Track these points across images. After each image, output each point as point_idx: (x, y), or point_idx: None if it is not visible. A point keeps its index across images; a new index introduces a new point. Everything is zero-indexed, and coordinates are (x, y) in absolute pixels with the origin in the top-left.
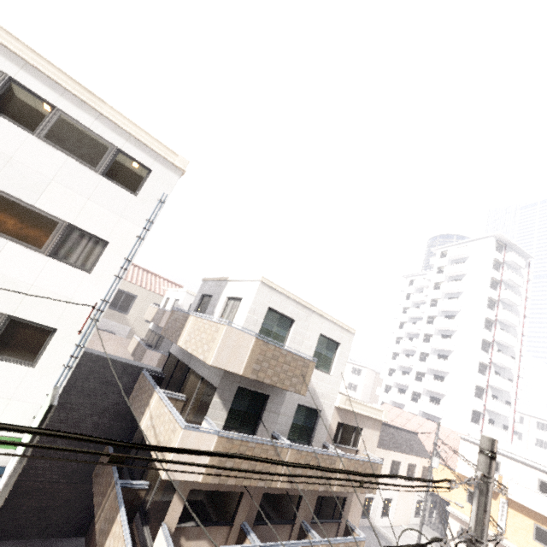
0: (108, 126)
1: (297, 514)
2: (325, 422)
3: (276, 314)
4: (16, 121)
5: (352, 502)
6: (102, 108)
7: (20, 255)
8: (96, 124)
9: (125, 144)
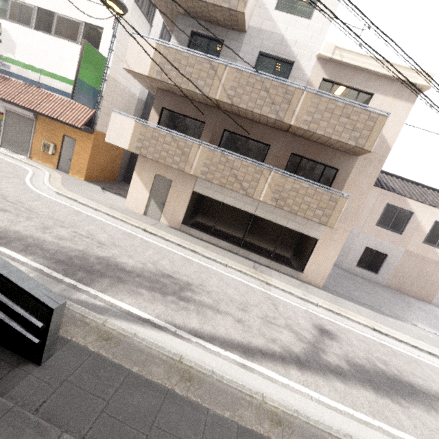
0: None
1: (264, 161)
2: (300, 76)
3: None
4: None
5: (349, 178)
6: None
7: None
8: None
9: None
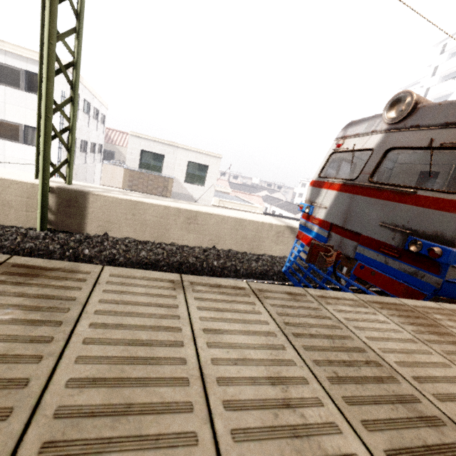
0: (13, 57)
1: None
2: None
3: (150, 153)
4: None
5: None
6: (4, 46)
7: (12, 146)
8: (6, 59)
9: (27, 66)
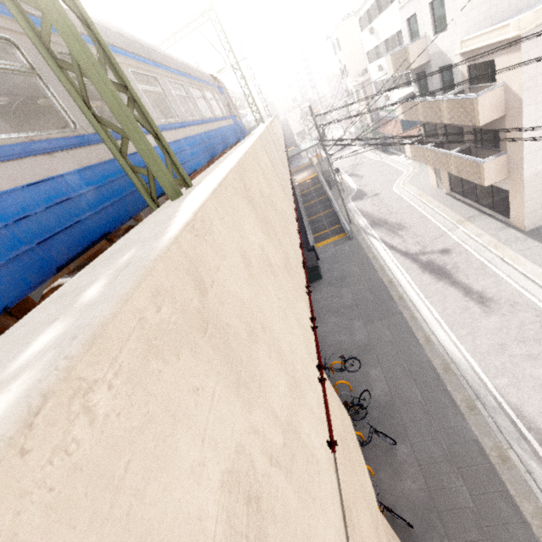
0: None
1: (464, 139)
2: (457, 72)
3: (412, 17)
4: (381, 12)
5: (507, 136)
6: None
7: None
8: None
9: None
